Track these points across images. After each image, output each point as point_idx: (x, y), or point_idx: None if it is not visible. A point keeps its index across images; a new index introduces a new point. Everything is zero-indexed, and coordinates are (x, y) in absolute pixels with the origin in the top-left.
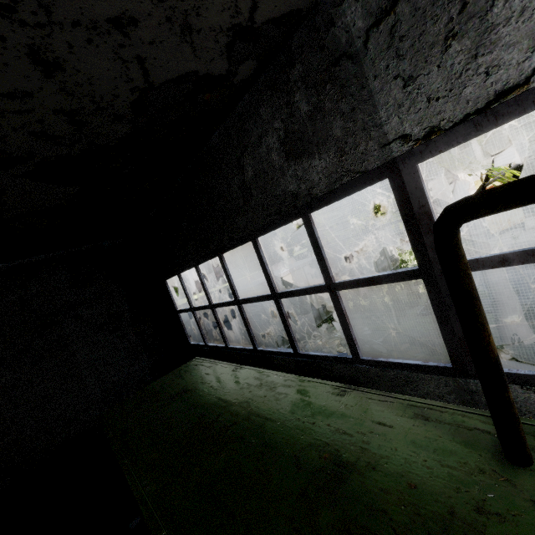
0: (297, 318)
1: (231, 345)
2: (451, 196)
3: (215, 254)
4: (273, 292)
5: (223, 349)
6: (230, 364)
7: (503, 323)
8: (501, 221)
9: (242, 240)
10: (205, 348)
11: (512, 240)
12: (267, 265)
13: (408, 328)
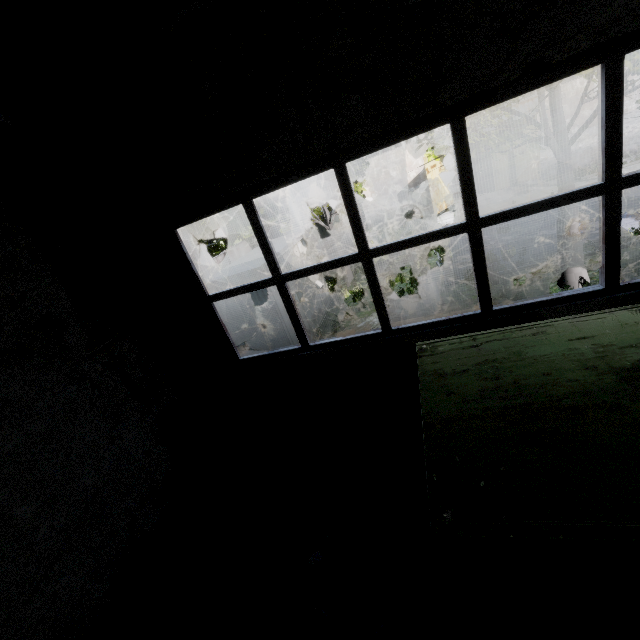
0: (305, 315)
1: (396, 326)
2: (395, 175)
3: (441, 119)
4: (615, 178)
5: (372, 338)
6: (596, 313)
7: (571, 268)
8: (440, 203)
9: (570, 65)
10: (303, 353)
11: (455, 219)
12: (621, 119)
13: (450, 299)
